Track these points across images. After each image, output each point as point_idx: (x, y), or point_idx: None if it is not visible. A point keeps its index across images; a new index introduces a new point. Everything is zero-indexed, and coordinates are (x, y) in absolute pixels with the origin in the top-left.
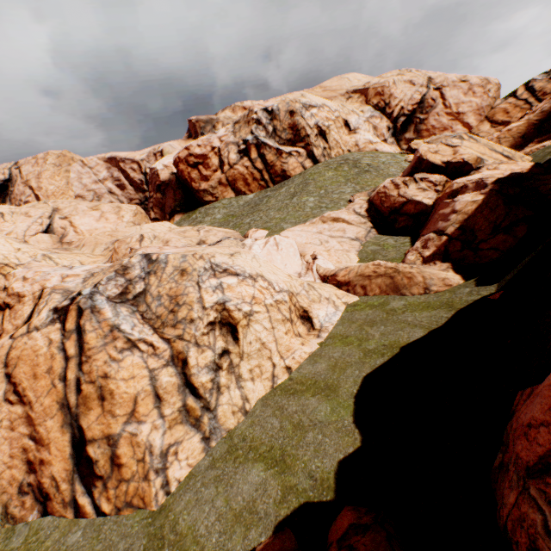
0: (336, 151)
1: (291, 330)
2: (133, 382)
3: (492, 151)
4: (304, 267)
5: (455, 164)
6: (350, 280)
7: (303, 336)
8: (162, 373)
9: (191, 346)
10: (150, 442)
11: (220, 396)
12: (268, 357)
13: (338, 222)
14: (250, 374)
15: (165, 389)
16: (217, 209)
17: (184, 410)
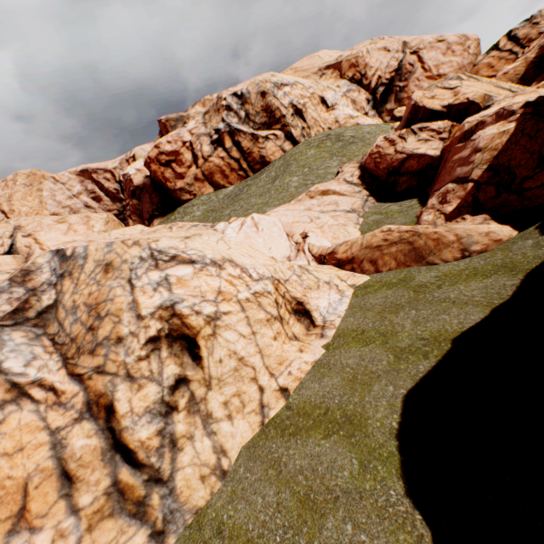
0: (315, 130)
1: (282, 332)
2: (21, 458)
3: (499, 89)
4: (293, 249)
5: (458, 106)
6: (354, 255)
7: (301, 338)
8: (73, 433)
9: (119, 382)
10: None
11: (179, 454)
12: (250, 379)
13: (328, 195)
14: (224, 410)
15: (81, 460)
16: (196, 207)
17: (115, 491)
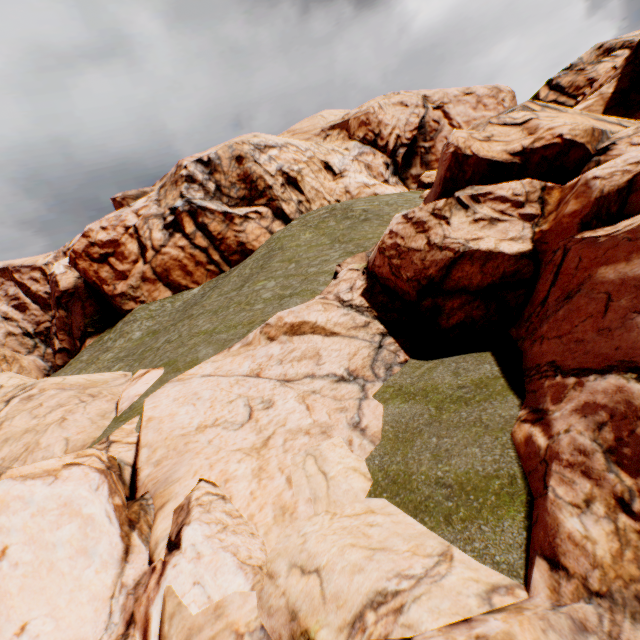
0: (318, 203)
1: None
2: None
3: (603, 122)
4: (117, 608)
5: (543, 150)
6: None
7: None
8: None
9: None
10: None
11: None
12: None
13: (303, 334)
14: None
15: None
16: (138, 322)
17: None
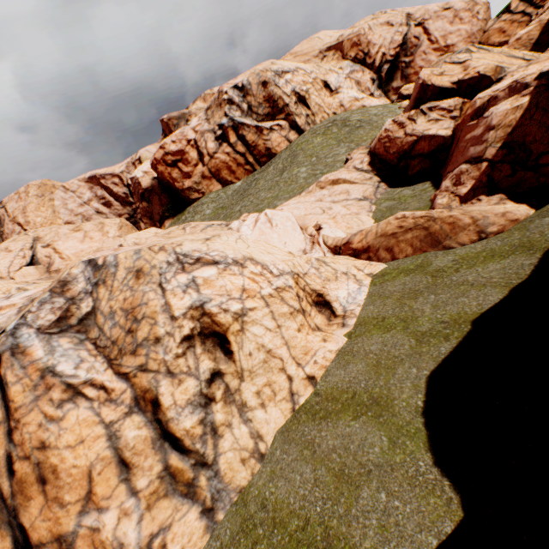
0: (320, 116)
1: (305, 324)
2: (82, 449)
3: (511, 58)
4: (308, 241)
5: (468, 81)
6: (370, 244)
7: (323, 328)
8: (125, 426)
9: (161, 378)
10: (118, 539)
11: (220, 441)
12: (279, 369)
13: (339, 184)
14: (257, 399)
15: (134, 449)
16: (205, 205)
17: (167, 474)
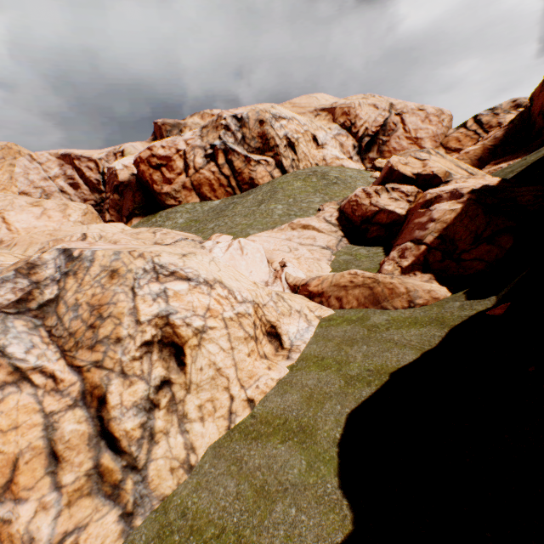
0: (304, 163)
1: (255, 350)
2: (14, 435)
3: (458, 168)
4: (272, 275)
5: (425, 176)
6: (324, 290)
7: (270, 357)
8: (65, 418)
9: (114, 377)
10: (30, 533)
11: (154, 447)
12: (224, 387)
13: (308, 229)
14: (198, 412)
15: (68, 443)
16: (179, 213)
17: (96, 473)
